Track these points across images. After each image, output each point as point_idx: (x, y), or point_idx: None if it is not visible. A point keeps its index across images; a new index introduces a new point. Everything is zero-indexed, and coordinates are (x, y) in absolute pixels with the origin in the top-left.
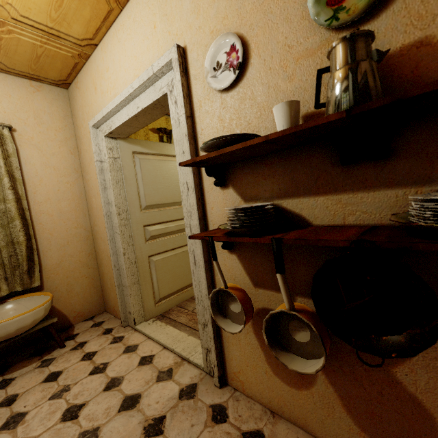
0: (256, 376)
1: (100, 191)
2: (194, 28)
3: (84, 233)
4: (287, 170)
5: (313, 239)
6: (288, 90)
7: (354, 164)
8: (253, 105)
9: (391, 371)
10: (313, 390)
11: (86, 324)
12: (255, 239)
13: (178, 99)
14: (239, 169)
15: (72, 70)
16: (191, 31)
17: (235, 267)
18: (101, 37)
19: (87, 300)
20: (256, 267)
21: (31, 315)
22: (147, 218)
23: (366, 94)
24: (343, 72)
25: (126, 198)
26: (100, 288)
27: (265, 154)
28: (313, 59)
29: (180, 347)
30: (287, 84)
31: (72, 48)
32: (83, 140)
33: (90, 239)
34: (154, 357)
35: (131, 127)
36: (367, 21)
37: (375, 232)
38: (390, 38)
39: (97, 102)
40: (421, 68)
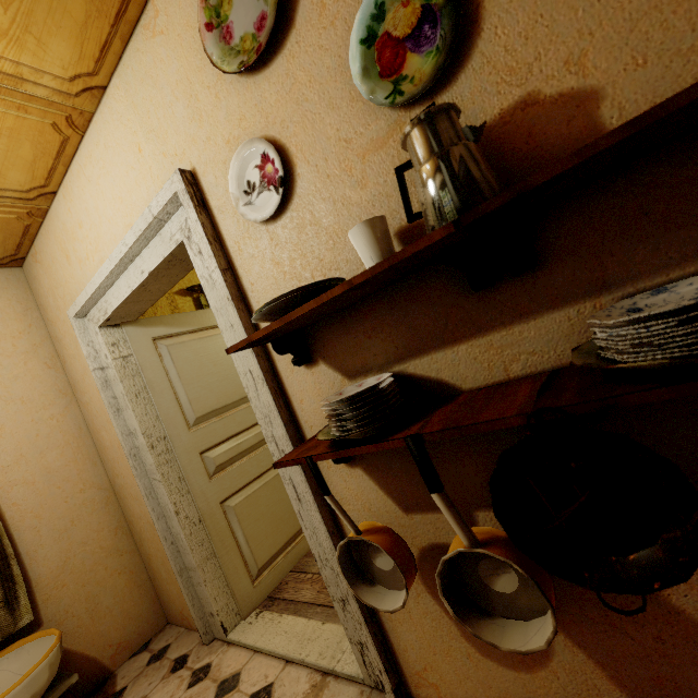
0: (455, 669)
1: (112, 417)
2: (200, 141)
3: (99, 494)
4: (399, 316)
5: (470, 425)
6: (363, 201)
7: (492, 286)
8: (319, 233)
9: (661, 597)
10: (553, 666)
11: (137, 661)
12: (380, 446)
13: (202, 248)
14: (325, 331)
15: (22, 238)
16: (197, 146)
17: (364, 488)
18: (59, 180)
19: (131, 615)
20: (399, 479)
21: (23, 690)
22: (203, 439)
23: (474, 190)
24: (431, 166)
25: (158, 417)
26: (149, 584)
27: (359, 300)
28: (386, 151)
29: (314, 651)
30: (360, 193)
31: (14, 207)
32: (64, 341)
33: (113, 503)
34: (273, 688)
35: (140, 302)
36: (443, 88)
37: (557, 385)
38: (482, 104)
39: (75, 278)
40: (536, 135)
